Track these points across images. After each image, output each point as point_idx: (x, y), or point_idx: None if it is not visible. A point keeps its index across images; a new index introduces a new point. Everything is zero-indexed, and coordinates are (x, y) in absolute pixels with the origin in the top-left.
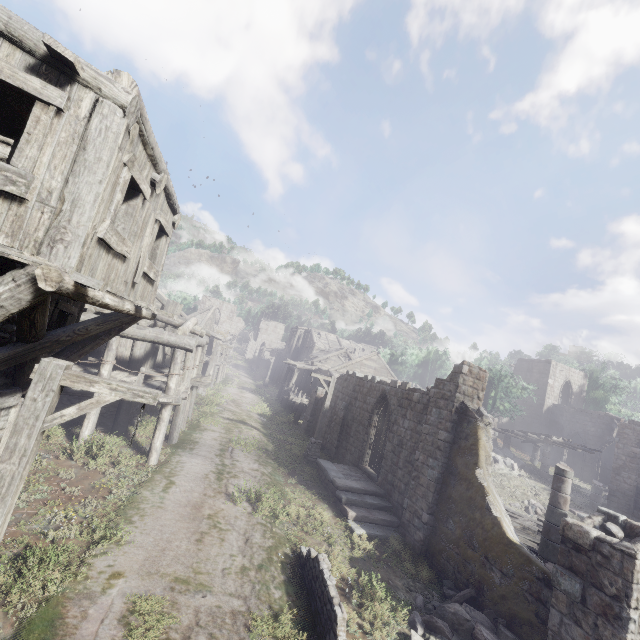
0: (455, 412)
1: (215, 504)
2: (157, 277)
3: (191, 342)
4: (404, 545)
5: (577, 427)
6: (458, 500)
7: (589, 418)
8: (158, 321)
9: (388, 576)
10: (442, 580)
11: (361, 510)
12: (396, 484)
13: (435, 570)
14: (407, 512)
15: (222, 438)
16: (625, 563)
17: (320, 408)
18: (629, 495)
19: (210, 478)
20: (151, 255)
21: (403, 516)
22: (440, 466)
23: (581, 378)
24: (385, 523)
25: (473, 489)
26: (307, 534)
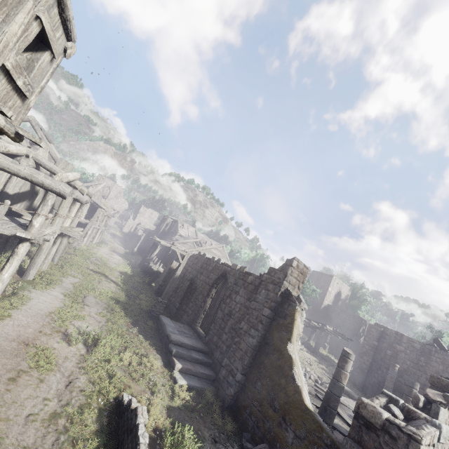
0: (280, 295)
1: (48, 342)
2: (29, 93)
3: (66, 189)
4: (216, 397)
5: (339, 322)
6: (269, 366)
7: (348, 317)
8: (42, 168)
9: (198, 426)
10: (242, 432)
11: (187, 363)
12: (219, 345)
13: (237, 422)
14: (224, 370)
15: (80, 284)
16: (411, 446)
17: (171, 276)
18: (365, 372)
19: (53, 316)
20: (27, 65)
21: (220, 372)
22: (259, 336)
23: (347, 291)
24: (204, 376)
25: (283, 359)
26: (134, 380)
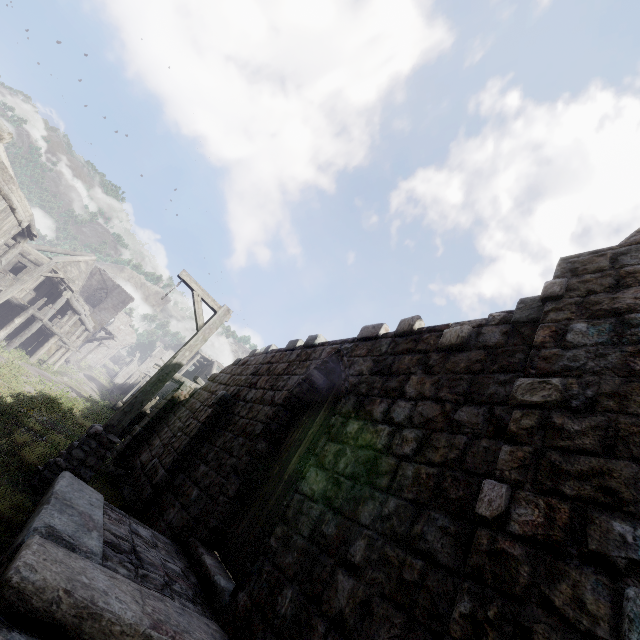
0: None
1: None
2: None
3: None
4: None
5: None
6: None
7: None
8: None
9: None
10: None
11: None
12: None
13: None
14: None
15: None
16: None
17: (170, 416)
18: None
19: None
20: None
21: None
22: None
23: None
24: None
25: None
26: None
